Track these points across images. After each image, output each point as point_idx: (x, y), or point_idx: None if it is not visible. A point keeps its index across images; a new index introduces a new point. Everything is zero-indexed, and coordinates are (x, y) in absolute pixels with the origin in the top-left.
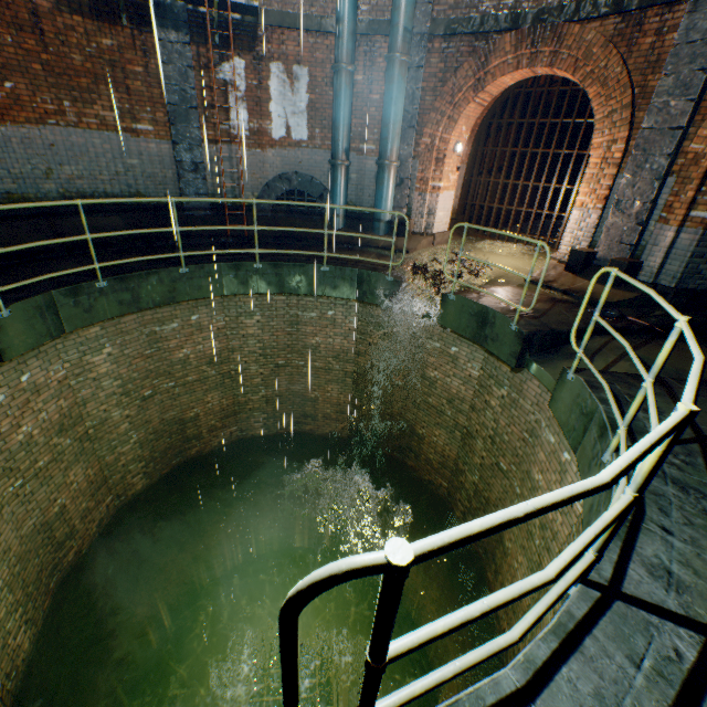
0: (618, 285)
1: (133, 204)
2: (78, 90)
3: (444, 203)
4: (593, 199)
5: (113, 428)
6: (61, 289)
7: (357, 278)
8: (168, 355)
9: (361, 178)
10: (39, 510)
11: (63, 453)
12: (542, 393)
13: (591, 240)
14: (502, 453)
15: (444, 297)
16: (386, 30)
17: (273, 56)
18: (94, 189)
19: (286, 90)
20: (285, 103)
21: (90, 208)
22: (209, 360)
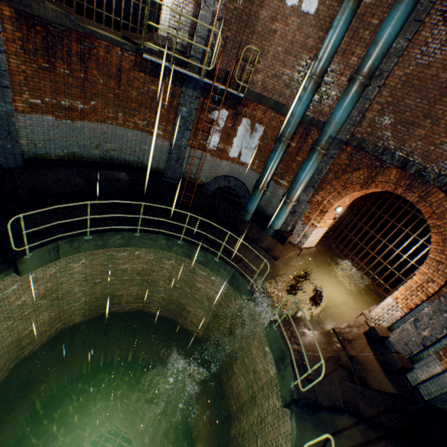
0: (389, 373)
1: (137, 168)
2: (129, 108)
3: (317, 233)
4: (403, 303)
5: (73, 294)
6: (64, 240)
7: (232, 274)
8: (116, 265)
9: (272, 196)
10: (17, 333)
11: (40, 307)
12: (290, 435)
13: (391, 324)
14: (261, 434)
15: (271, 322)
16: (320, 127)
17: (246, 115)
18: (119, 156)
19: (247, 134)
20: (243, 140)
21: (113, 165)
22: (138, 272)
